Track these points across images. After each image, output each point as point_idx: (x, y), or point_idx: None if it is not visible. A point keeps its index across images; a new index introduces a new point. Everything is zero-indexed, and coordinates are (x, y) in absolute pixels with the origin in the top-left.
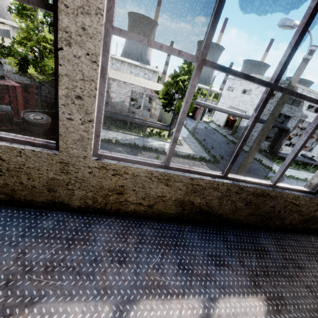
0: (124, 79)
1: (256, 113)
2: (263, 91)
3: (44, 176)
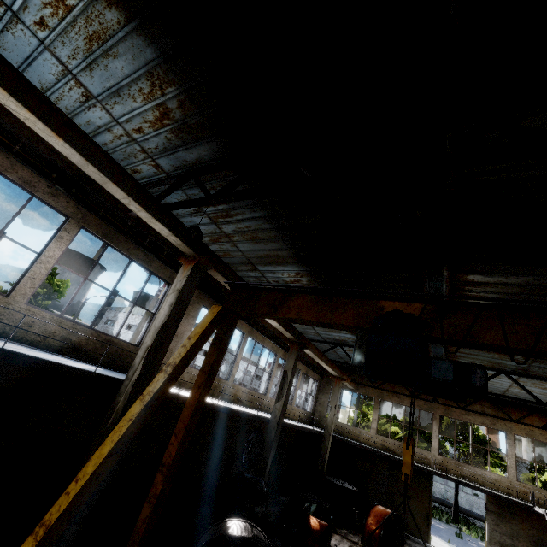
0: None
1: (106, 300)
2: None
3: None
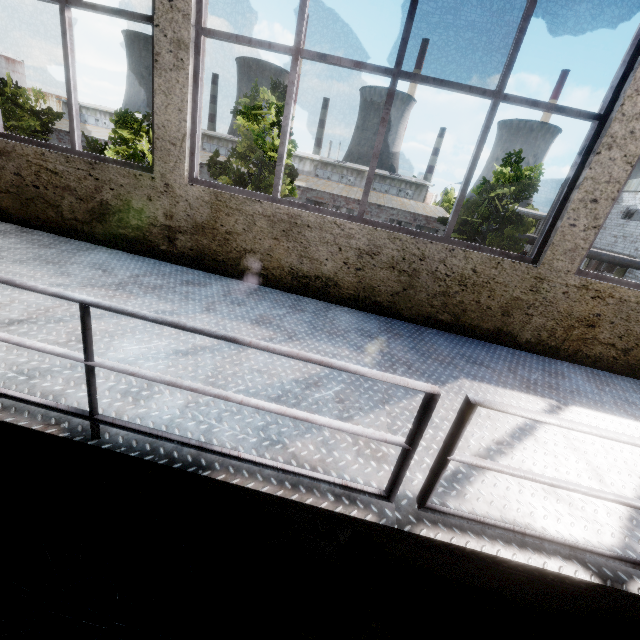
0: (377, 200)
1: None
2: None
3: (507, 295)
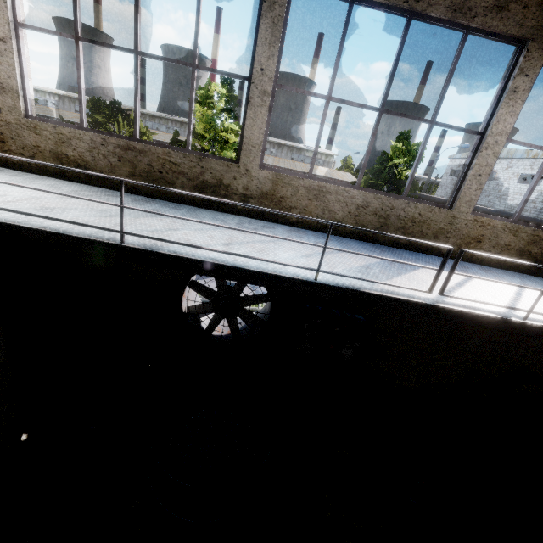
0: (302, 169)
1: None
2: (518, 172)
3: (437, 226)
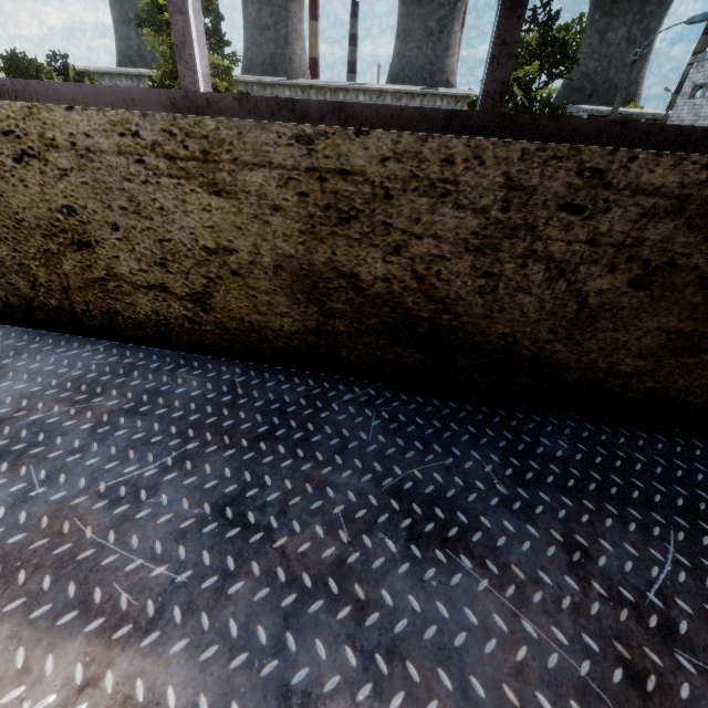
0: None
1: None
2: None
3: None
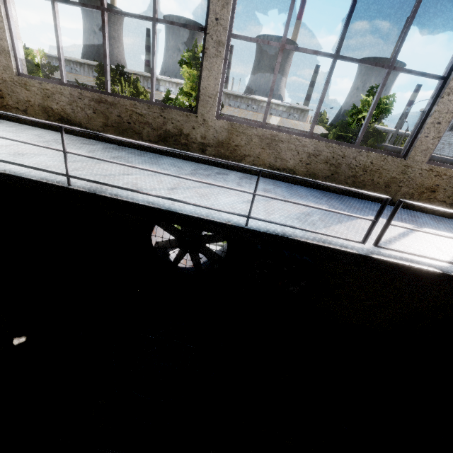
0: (277, 122)
1: None
2: None
3: (389, 176)
